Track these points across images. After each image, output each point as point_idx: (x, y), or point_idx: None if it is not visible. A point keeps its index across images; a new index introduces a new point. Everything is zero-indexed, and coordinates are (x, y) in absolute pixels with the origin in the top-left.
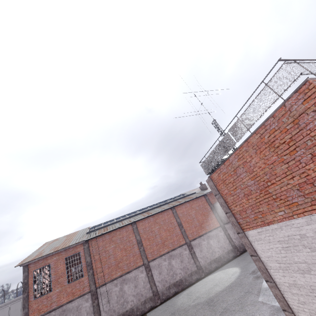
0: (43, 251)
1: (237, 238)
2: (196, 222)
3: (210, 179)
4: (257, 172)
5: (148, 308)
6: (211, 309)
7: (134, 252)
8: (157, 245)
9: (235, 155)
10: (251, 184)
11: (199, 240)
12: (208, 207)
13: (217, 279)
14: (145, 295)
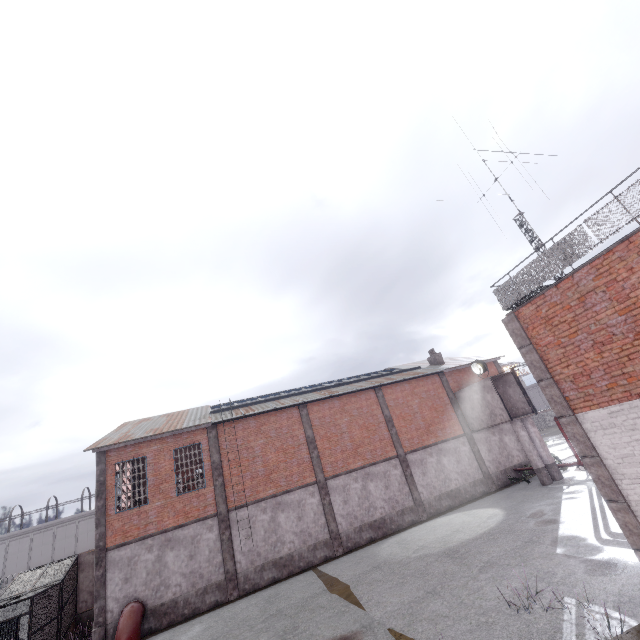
0: (130, 433)
1: (493, 461)
2: (419, 420)
3: (515, 317)
4: (638, 298)
5: (320, 559)
6: (457, 562)
7: (300, 458)
8: (344, 451)
9: (590, 269)
10: (617, 323)
11: (423, 454)
12: (444, 397)
13: (458, 523)
14: (317, 535)
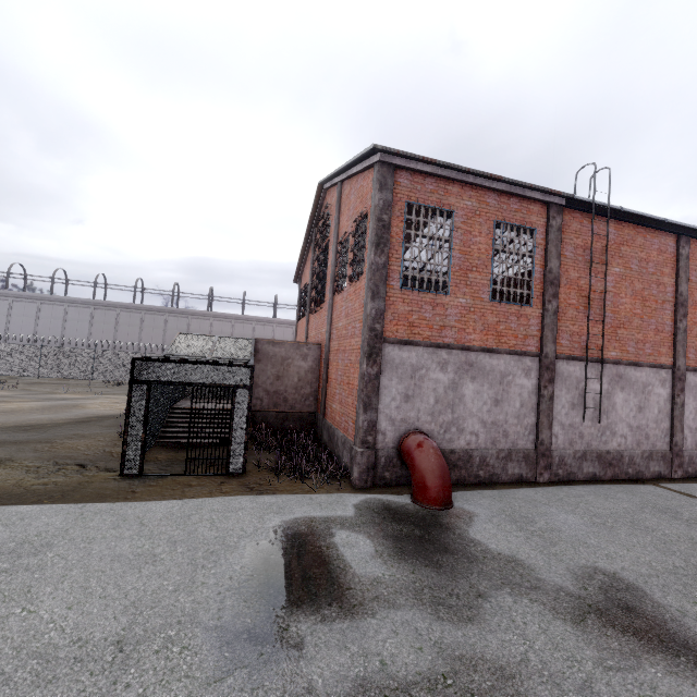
0: None
1: None
2: None
3: None
4: None
5: (652, 474)
6: None
7: (661, 322)
8: None
9: None
10: None
11: None
12: None
13: None
14: (655, 441)
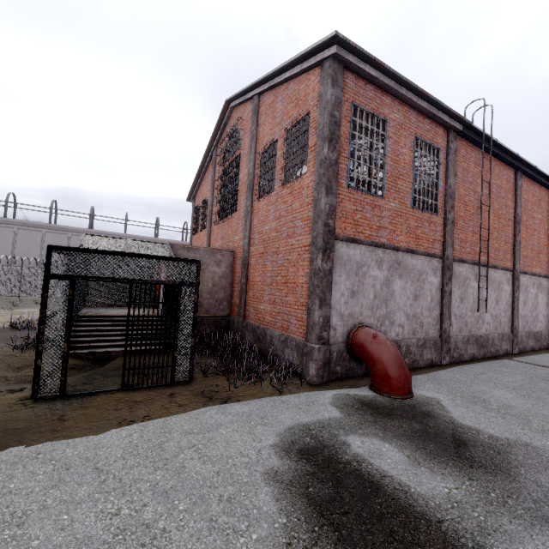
0: None
1: None
2: None
3: None
4: None
5: (503, 351)
6: None
7: (507, 235)
8: (532, 250)
9: None
10: None
11: None
12: None
13: None
14: (504, 326)
